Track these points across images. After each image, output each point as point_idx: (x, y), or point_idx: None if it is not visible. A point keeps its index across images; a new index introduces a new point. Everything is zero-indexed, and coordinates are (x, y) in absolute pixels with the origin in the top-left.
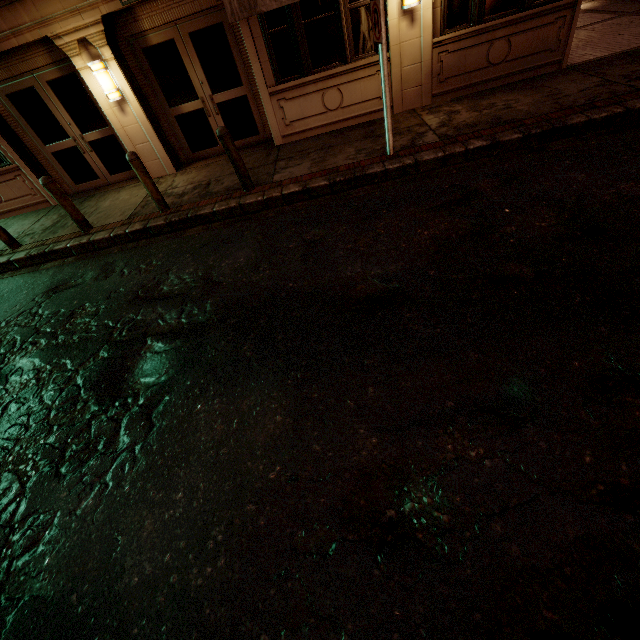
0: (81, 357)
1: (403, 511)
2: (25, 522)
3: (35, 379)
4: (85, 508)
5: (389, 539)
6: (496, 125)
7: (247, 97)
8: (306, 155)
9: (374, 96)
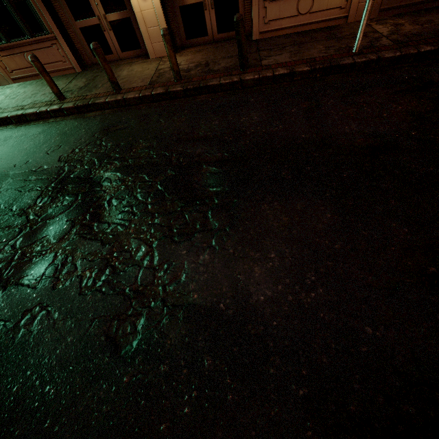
0: (154, 173)
1: None
2: (163, 266)
3: (124, 185)
4: (204, 260)
5: (436, 282)
6: (438, 36)
7: None
8: (283, 48)
9: (336, 5)
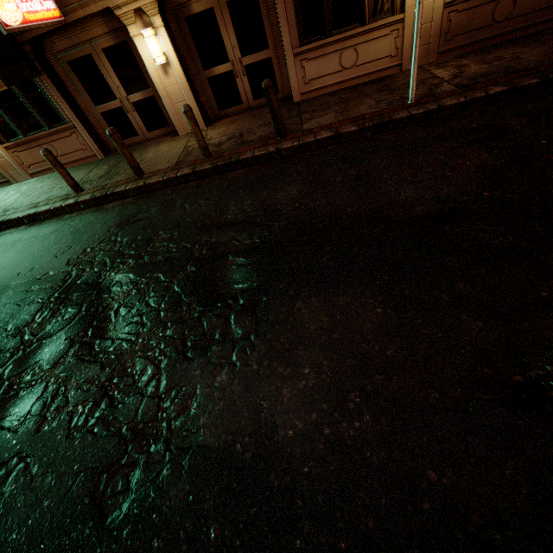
0: (171, 271)
1: (529, 376)
2: (170, 393)
3: (135, 289)
4: (221, 382)
5: (523, 398)
6: (510, 73)
7: (271, 59)
8: (327, 108)
9: (386, 55)
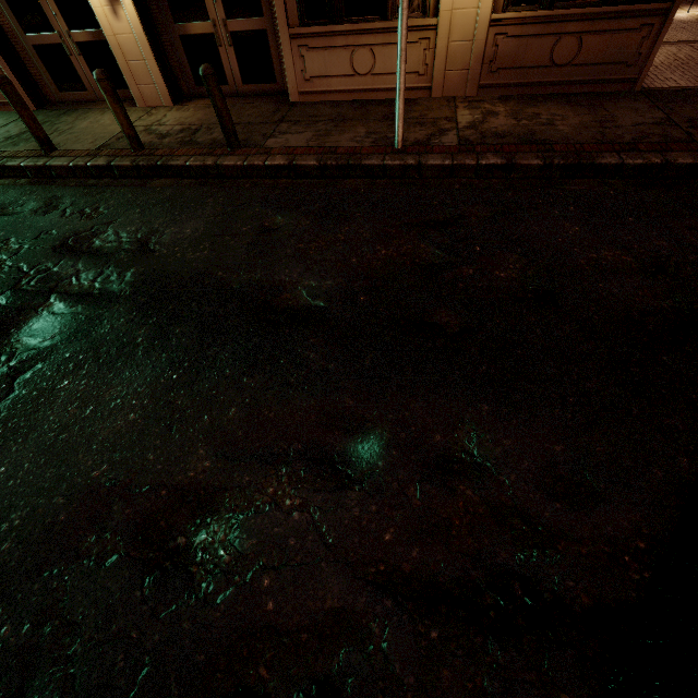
0: None
1: (194, 542)
2: None
3: None
4: None
5: (166, 565)
6: (524, 142)
7: (267, 33)
8: (314, 123)
9: (412, 69)
